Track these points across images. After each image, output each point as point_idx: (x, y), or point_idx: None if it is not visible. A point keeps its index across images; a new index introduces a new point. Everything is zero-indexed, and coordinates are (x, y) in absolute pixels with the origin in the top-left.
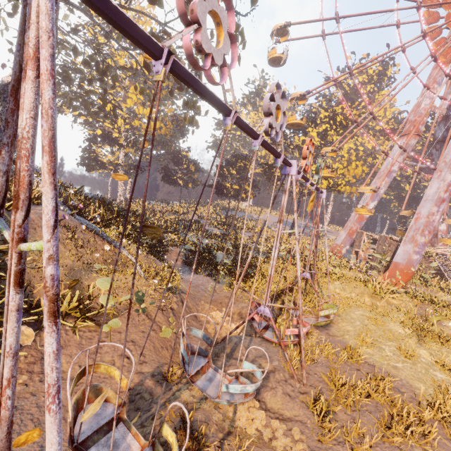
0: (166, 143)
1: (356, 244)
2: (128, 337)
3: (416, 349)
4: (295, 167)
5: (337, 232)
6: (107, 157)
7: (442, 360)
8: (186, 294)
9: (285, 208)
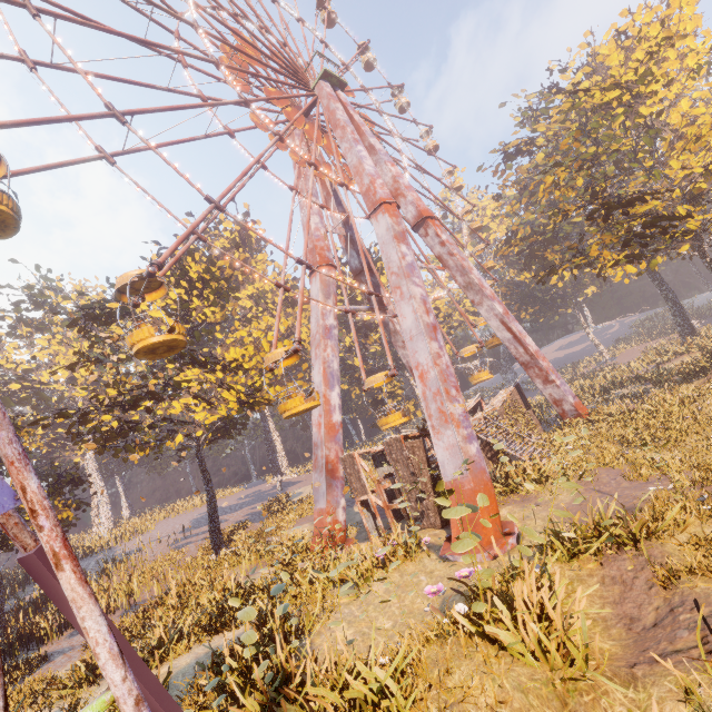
0: None
1: (356, 487)
2: None
3: None
4: None
5: (310, 475)
6: None
7: None
8: None
9: None
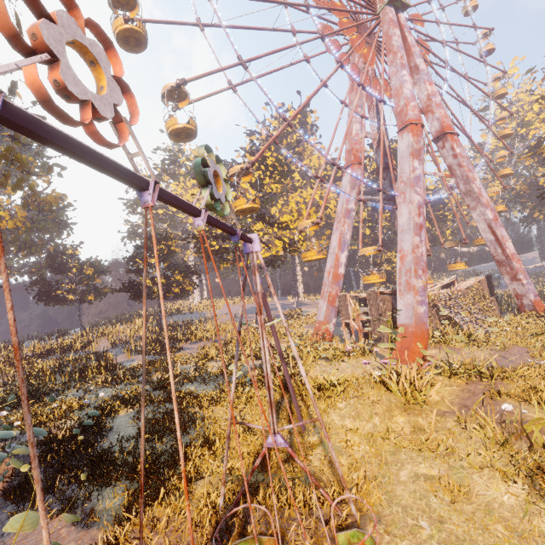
0: (31, 242)
1: (344, 314)
2: None
3: None
4: None
5: (317, 302)
6: None
7: None
8: None
9: None
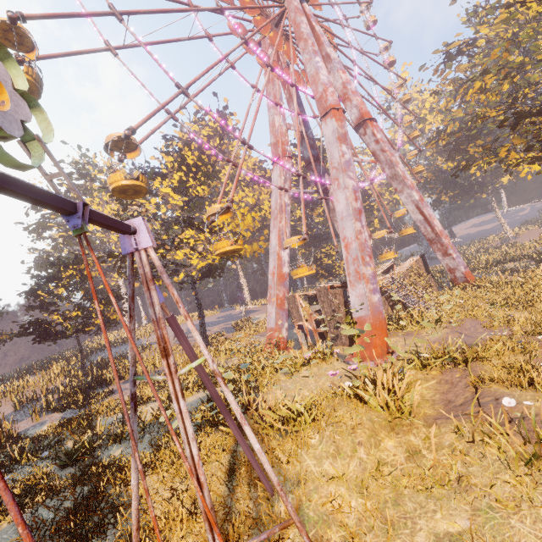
0: None
1: (295, 316)
2: None
3: None
4: None
5: (265, 307)
6: None
7: None
8: None
9: None
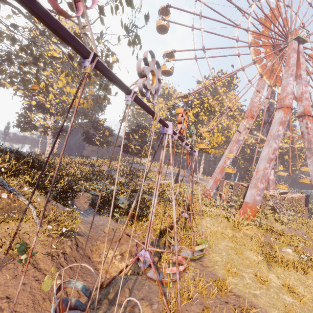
0: (88, 114)
1: (220, 189)
2: (4, 293)
3: (267, 274)
4: (171, 128)
5: (207, 180)
6: (39, 122)
7: (287, 283)
8: (83, 236)
9: (163, 161)
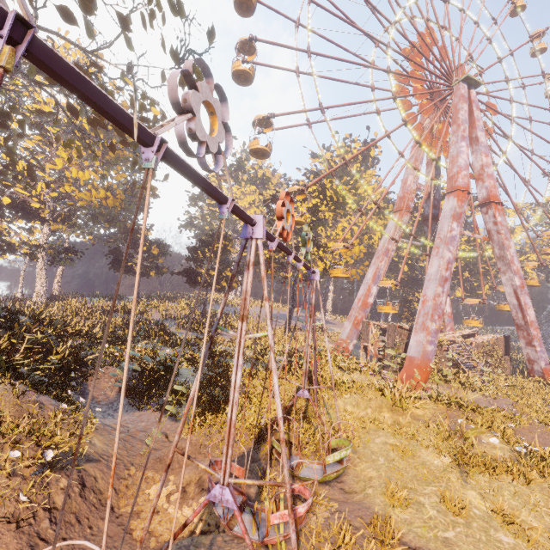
0: (117, 218)
1: (364, 337)
2: None
3: (463, 492)
4: (261, 225)
5: (342, 323)
6: (19, 236)
7: (500, 506)
8: (98, 461)
9: (249, 294)
